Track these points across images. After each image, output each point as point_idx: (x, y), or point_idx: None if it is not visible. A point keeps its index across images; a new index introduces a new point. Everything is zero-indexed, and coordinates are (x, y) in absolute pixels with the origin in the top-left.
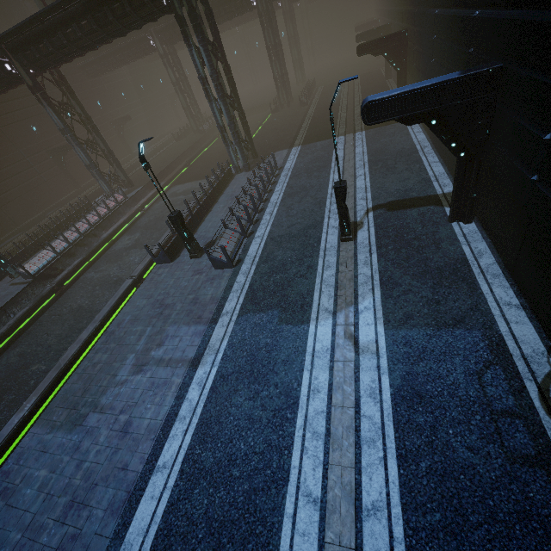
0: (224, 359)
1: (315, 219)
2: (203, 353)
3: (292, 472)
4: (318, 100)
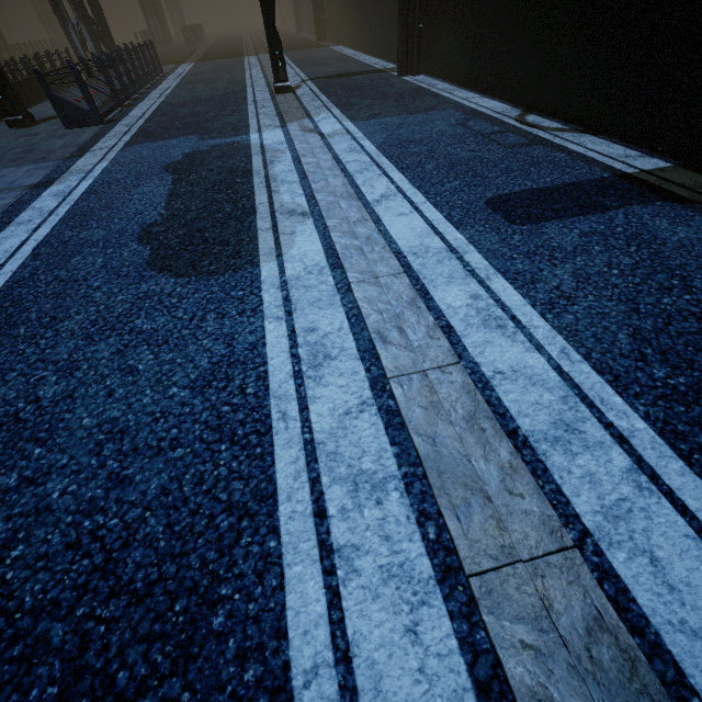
0: (105, 173)
1: (234, 90)
2: (59, 176)
3: (259, 207)
4: (211, 43)
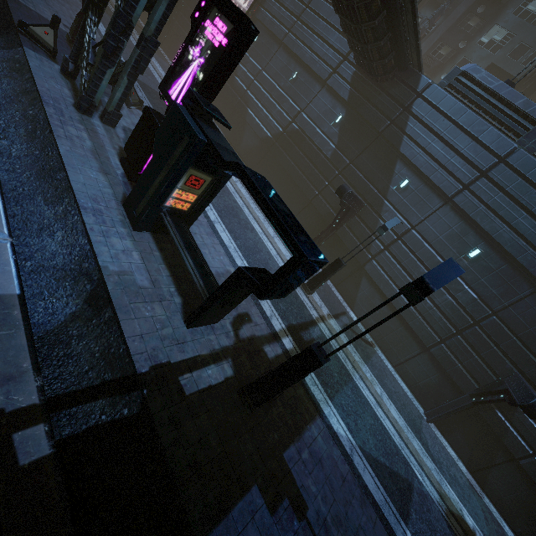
0: None
1: None
2: None
3: None
4: None
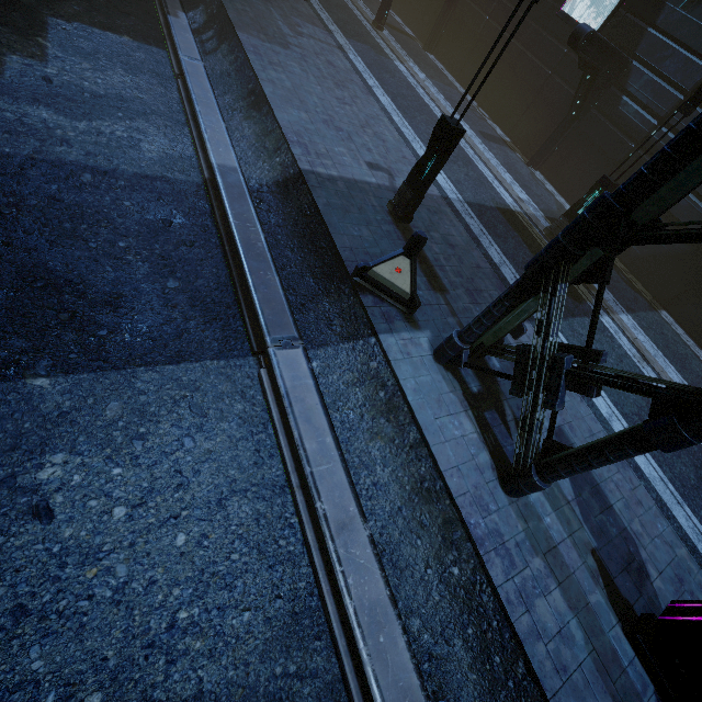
0: (360, 56)
1: (344, 4)
2: (342, 47)
3: (429, 105)
4: None
